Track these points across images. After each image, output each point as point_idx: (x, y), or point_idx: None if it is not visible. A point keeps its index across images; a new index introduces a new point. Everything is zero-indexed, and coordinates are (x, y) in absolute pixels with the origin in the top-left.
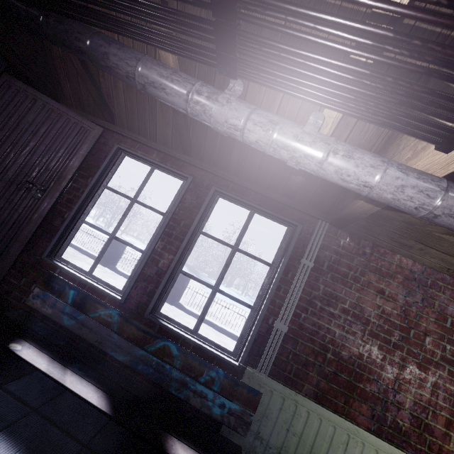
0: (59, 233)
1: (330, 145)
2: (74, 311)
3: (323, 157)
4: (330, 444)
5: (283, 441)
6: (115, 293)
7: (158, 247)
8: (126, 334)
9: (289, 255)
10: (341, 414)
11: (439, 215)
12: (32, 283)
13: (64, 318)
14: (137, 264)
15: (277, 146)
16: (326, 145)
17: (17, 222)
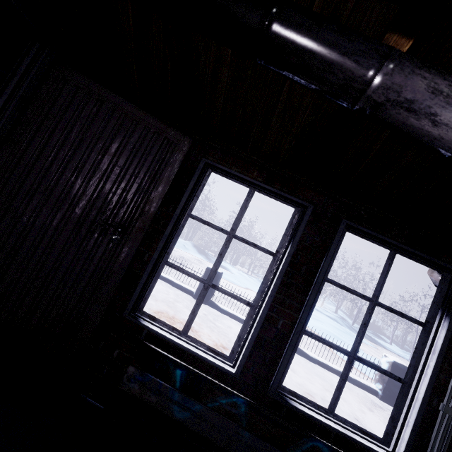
0: (142, 282)
1: None
2: (185, 399)
3: None
4: None
5: None
6: (222, 361)
7: (274, 302)
8: (260, 431)
9: None
10: None
11: None
12: (113, 348)
13: (173, 408)
14: (245, 321)
15: None
16: None
17: (93, 277)
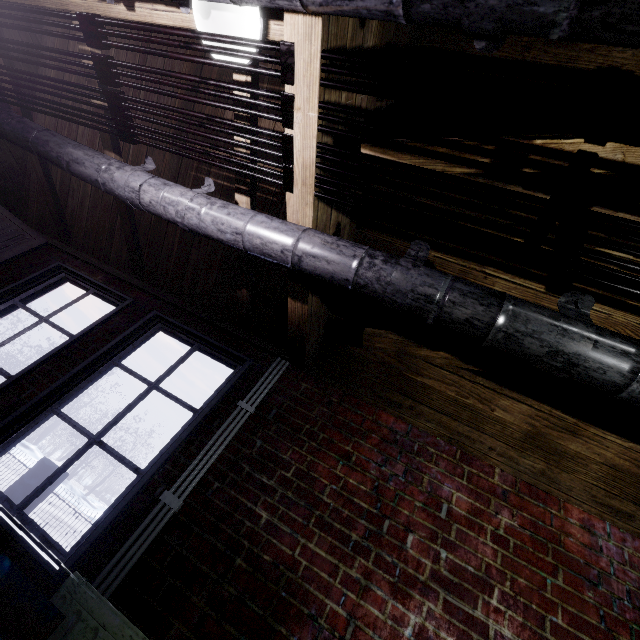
0: None
1: (210, 200)
2: None
3: (201, 208)
4: None
5: None
6: None
7: (38, 372)
8: None
9: (222, 394)
10: None
11: (301, 256)
12: None
13: None
14: None
15: (166, 203)
16: (207, 199)
17: None
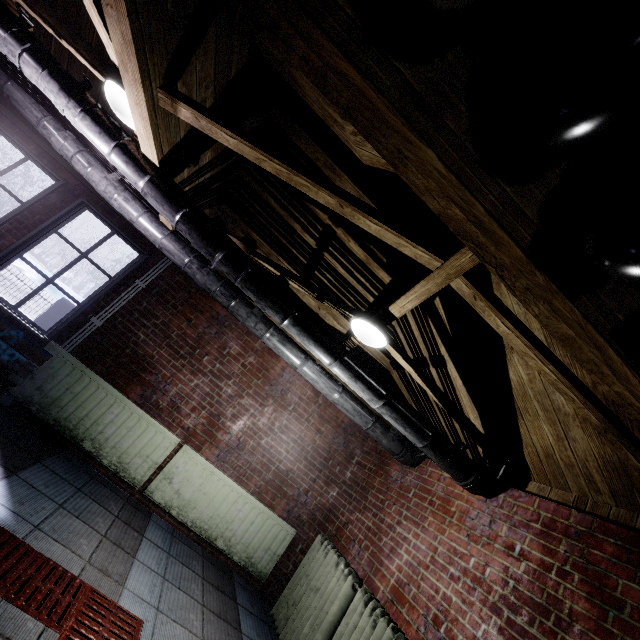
0: None
1: (118, 191)
2: None
3: (112, 196)
4: (99, 403)
5: (60, 395)
6: None
7: (3, 229)
8: None
9: (127, 273)
10: (119, 390)
11: (162, 248)
12: None
13: None
14: None
15: (90, 179)
16: (116, 190)
17: None
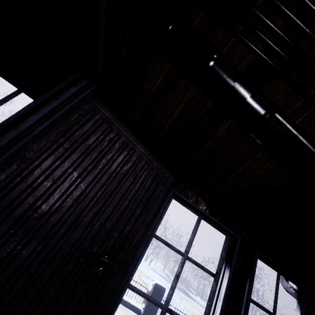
0: None
1: None
2: None
3: None
4: None
5: None
6: None
7: None
8: None
9: None
10: None
11: None
12: None
13: None
14: None
15: None
16: None
17: None
